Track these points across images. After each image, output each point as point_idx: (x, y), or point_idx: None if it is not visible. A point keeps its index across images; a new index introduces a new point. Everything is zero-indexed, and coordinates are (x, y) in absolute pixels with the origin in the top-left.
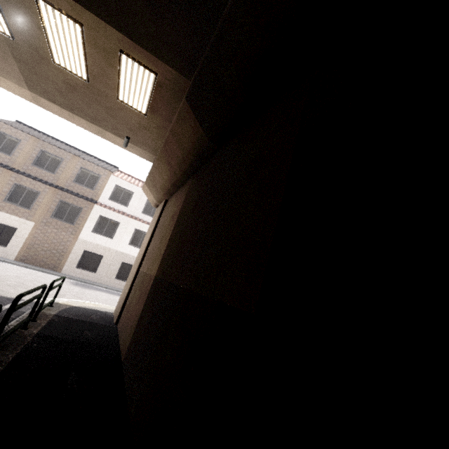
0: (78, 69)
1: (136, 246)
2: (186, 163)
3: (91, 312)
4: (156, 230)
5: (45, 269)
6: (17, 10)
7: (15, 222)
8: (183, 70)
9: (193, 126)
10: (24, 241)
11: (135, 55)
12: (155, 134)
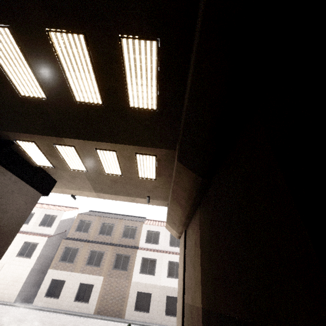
0: (117, 171)
1: (173, 277)
2: (191, 199)
3: None
4: (185, 258)
5: (114, 317)
6: (88, 158)
7: (92, 280)
8: (169, 147)
9: (188, 174)
10: (98, 294)
11: (142, 152)
12: (164, 188)
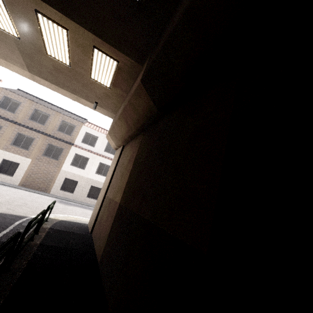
0: (64, 58)
1: (100, 174)
2: (139, 123)
3: (73, 224)
4: (117, 167)
5: (39, 191)
6: (22, 20)
7: (18, 159)
8: (137, 59)
9: (146, 100)
10: (25, 172)
11: (103, 49)
12: (115, 100)
